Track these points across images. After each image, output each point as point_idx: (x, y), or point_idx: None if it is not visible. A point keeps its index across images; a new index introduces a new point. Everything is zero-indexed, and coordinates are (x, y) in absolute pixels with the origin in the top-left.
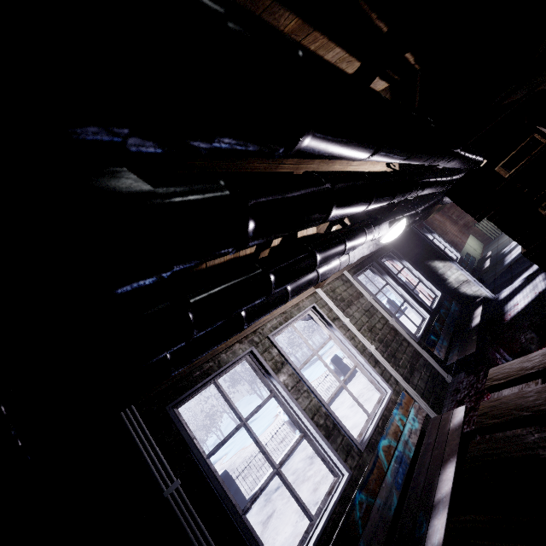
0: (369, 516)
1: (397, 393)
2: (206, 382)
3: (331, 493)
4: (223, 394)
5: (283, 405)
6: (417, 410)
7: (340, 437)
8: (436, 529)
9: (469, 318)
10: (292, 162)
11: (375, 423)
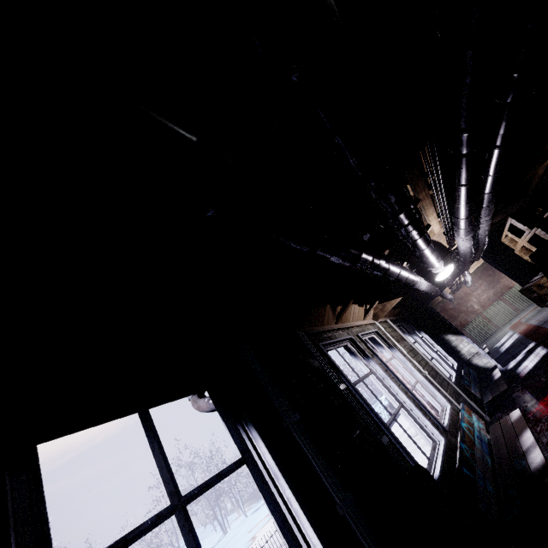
0: (475, 460)
1: (454, 410)
2: (332, 344)
3: (435, 449)
4: (342, 357)
5: (381, 381)
6: (477, 418)
7: (428, 416)
8: (534, 457)
9: (489, 377)
10: (426, 193)
11: (448, 418)
